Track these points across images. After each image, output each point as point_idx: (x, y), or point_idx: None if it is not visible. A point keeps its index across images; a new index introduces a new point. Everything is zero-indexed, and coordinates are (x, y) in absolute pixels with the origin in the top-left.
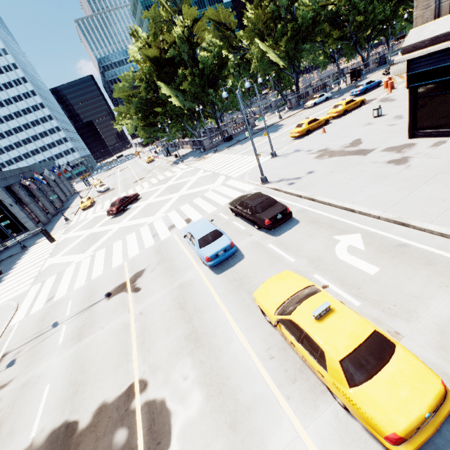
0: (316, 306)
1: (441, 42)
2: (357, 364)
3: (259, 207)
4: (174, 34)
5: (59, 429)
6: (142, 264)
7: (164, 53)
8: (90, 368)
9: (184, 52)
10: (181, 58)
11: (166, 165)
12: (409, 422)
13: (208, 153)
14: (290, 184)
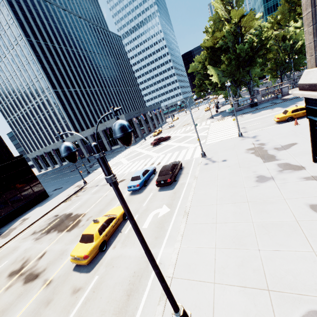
0: (99, 219)
1: (313, 90)
2: (83, 237)
3: (161, 173)
4: (224, 31)
5: (70, 213)
6: (128, 176)
7: (216, 44)
8: (86, 203)
9: (230, 41)
10: (227, 46)
11: (206, 117)
12: (73, 254)
13: (229, 115)
14: (205, 164)
